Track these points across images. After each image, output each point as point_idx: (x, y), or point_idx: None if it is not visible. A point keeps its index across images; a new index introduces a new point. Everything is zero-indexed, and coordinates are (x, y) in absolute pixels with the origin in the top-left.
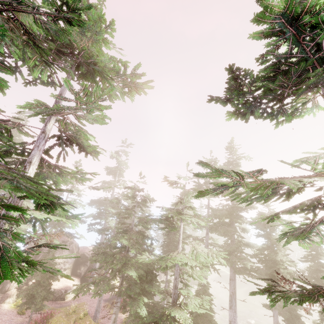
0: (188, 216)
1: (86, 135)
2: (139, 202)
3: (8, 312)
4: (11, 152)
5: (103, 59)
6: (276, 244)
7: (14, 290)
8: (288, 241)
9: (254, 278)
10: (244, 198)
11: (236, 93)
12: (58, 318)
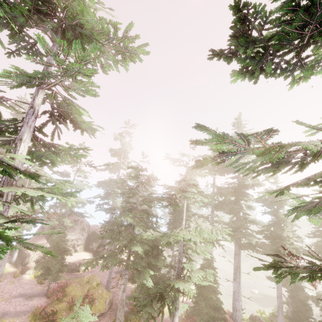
0: (191, 193)
1: (79, 110)
2: (143, 182)
3: (29, 281)
4: (3, 130)
5: (89, 19)
6: (283, 221)
7: (33, 263)
8: (298, 216)
9: (259, 253)
10: (249, 169)
11: (242, 42)
12: (73, 287)
